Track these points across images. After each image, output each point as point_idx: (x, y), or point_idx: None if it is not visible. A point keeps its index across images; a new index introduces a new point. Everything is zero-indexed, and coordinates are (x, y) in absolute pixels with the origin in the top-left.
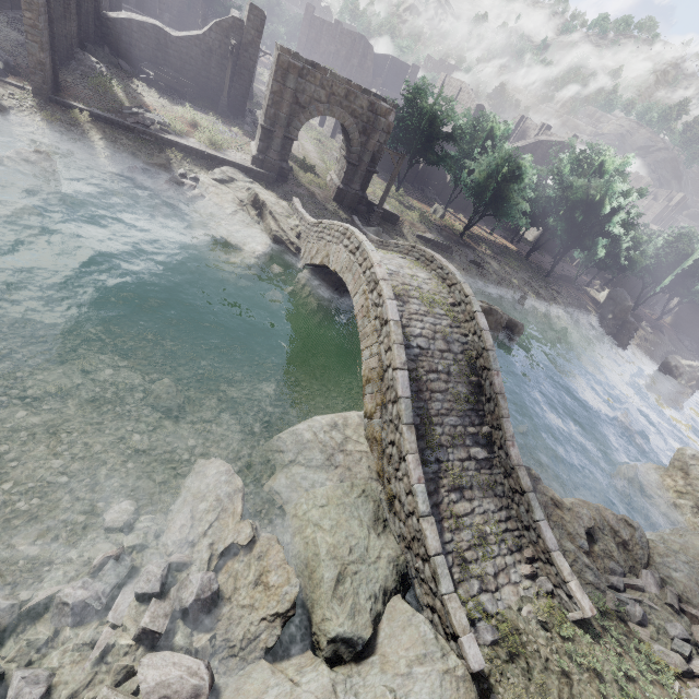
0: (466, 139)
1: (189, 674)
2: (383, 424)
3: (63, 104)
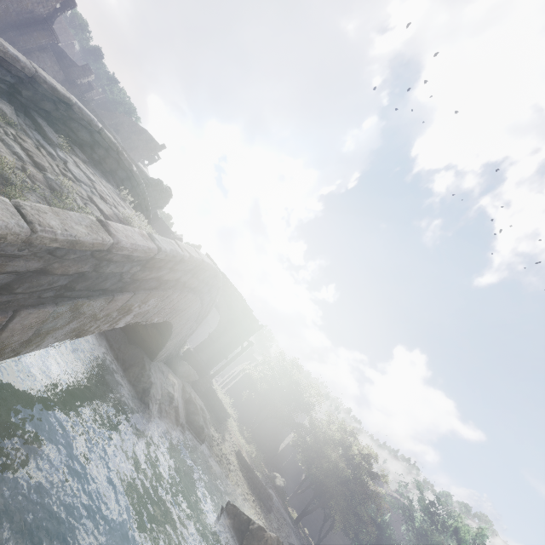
0: None
1: None
2: None
3: None
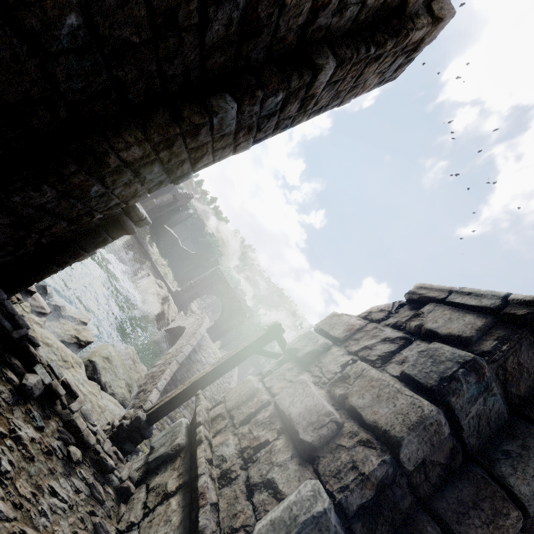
0: None
1: (45, 305)
2: (163, 365)
3: None
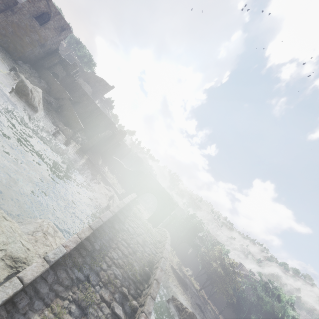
0: (210, 248)
1: None
2: None
3: (84, 153)
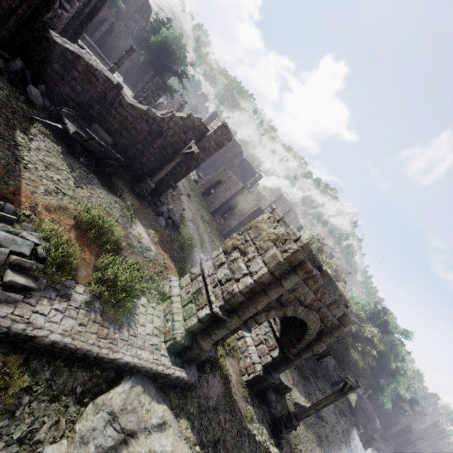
0: None
1: None
2: None
3: None
